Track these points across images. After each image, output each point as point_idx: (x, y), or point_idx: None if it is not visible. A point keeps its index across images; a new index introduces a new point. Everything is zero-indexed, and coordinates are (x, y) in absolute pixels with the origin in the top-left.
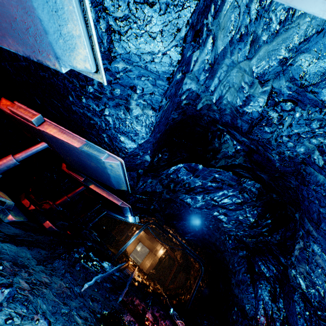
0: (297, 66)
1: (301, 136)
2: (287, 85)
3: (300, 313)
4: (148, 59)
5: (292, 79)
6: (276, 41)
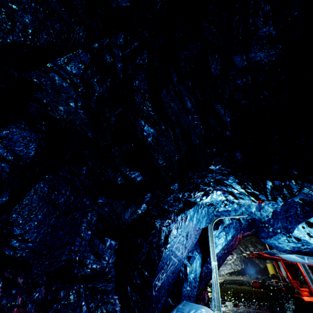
0: (232, 209)
1: (215, 205)
2: (231, 207)
3: (84, 232)
4: (276, 243)
5: (231, 208)
6: (241, 209)
